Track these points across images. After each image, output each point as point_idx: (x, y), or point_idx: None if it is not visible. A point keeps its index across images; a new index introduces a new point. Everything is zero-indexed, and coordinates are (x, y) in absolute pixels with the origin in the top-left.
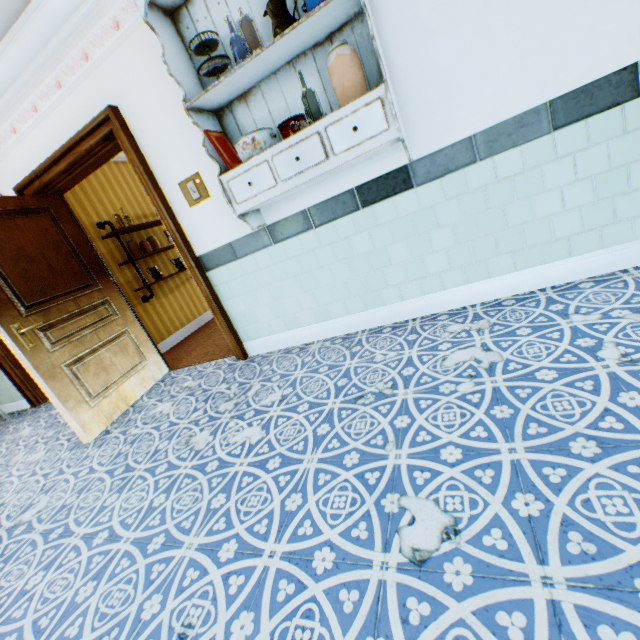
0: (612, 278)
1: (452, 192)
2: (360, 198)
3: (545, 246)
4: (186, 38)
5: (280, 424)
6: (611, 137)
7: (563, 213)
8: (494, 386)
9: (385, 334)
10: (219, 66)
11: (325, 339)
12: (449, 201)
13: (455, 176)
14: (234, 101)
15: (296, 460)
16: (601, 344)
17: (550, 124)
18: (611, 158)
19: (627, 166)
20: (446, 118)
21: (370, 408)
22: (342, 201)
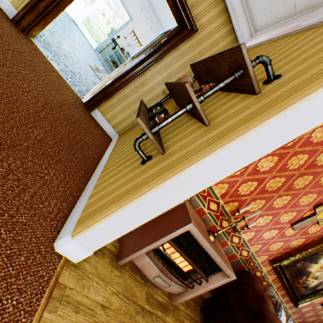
0: None
1: None
2: None
3: None
4: None
5: None
6: None
7: None
8: None
9: None
10: None
11: None
12: None
13: None
14: None
15: None
16: None
17: None
18: None
19: None
20: None
21: None
22: None
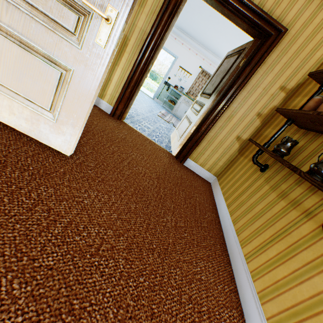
0: None
1: None
2: None
3: None
4: None
5: None
6: None
7: None
8: None
9: None
10: None
11: None
12: None
13: None
14: None
15: None
16: None
17: None
18: None
19: None
20: None
21: None
22: None
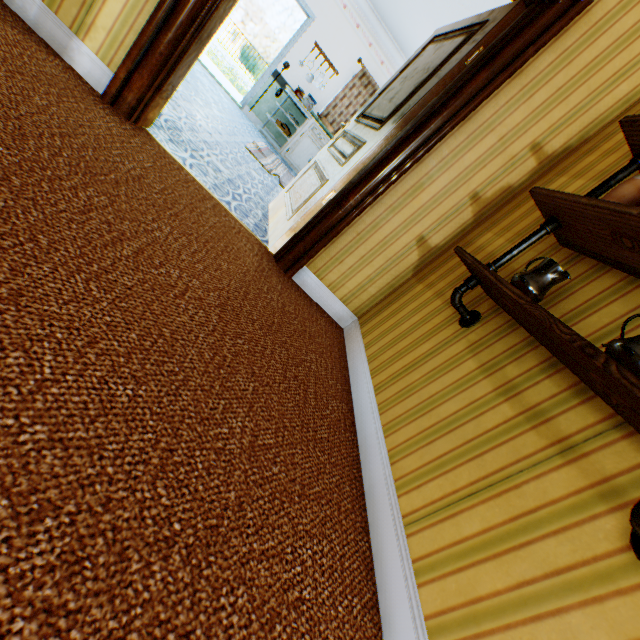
0: None
1: None
2: None
3: None
4: None
5: None
6: None
7: None
8: None
9: None
10: None
11: None
12: None
13: None
14: None
15: None
16: None
17: None
18: None
19: None
20: None
21: None
22: None
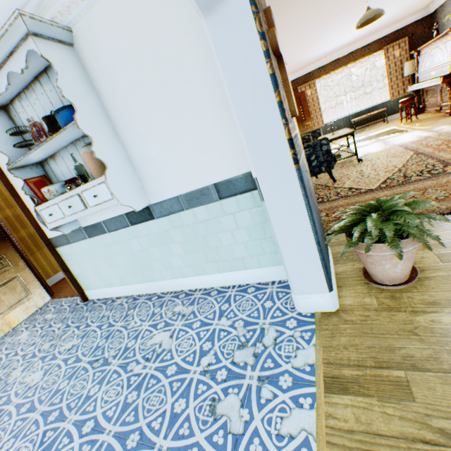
0: (264, 287)
1: (176, 224)
2: (129, 220)
3: (232, 261)
4: (16, 121)
5: (53, 372)
6: (250, 208)
7: (236, 244)
8: (147, 372)
9: (151, 302)
10: (29, 143)
11: (127, 296)
12: (176, 229)
13: (175, 216)
14: (48, 158)
15: (35, 408)
16: (210, 350)
17: (217, 196)
18: (253, 219)
19: (263, 224)
20: (163, 184)
21: (93, 372)
22: (119, 220)
